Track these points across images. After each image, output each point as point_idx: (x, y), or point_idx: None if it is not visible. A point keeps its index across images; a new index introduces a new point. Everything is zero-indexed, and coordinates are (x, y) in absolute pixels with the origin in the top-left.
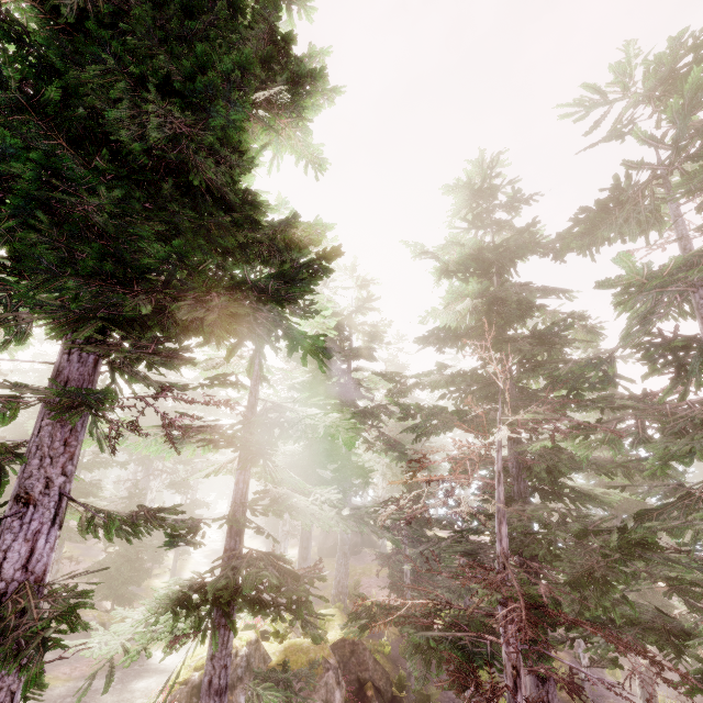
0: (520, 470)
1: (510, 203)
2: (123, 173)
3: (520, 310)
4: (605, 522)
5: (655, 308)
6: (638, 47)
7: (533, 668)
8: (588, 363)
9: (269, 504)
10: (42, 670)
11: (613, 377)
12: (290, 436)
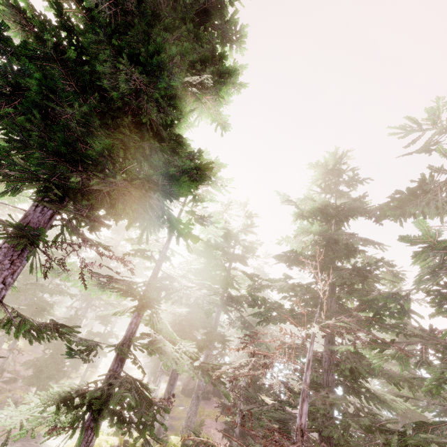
0: (330, 365)
1: (350, 181)
2: (105, 109)
3: (347, 250)
4: (390, 423)
5: (443, 265)
6: (445, 101)
7: None
8: (389, 295)
9: (146, 344)
10: None
11: (408, 310)
12: (171, 298)
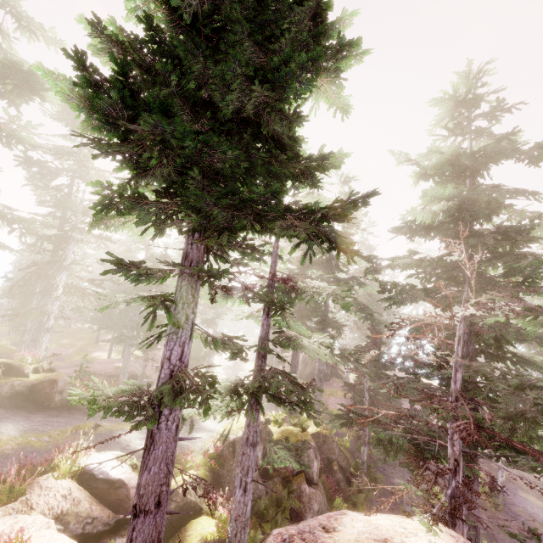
0: (470, 336)
1: (492, 112)
2: (216, 126)
3: (487, 208)
4: (541, 381)
5: None
6: None
7: (468, 464)
8: None
9: (286, 341)
10: (210, 407)
11: None
12: (303, 299)
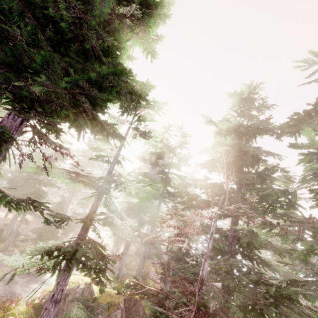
0: (233, 239)
1: (259, 107)
2: (59, 39)
3: (253, 160)
4: (271, 280)
5: None
6: None
7: None
8: (281, 192)
9: (101, 218)
10: None
11: (294, 203)
12: (118, 188)
